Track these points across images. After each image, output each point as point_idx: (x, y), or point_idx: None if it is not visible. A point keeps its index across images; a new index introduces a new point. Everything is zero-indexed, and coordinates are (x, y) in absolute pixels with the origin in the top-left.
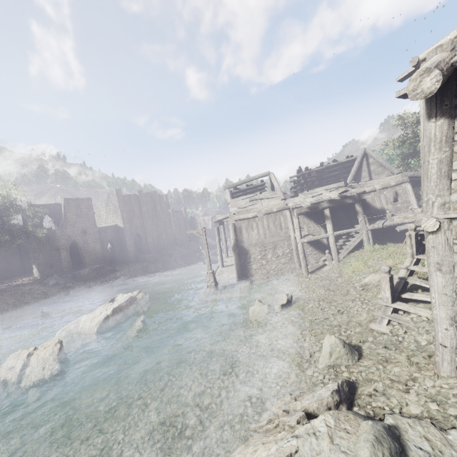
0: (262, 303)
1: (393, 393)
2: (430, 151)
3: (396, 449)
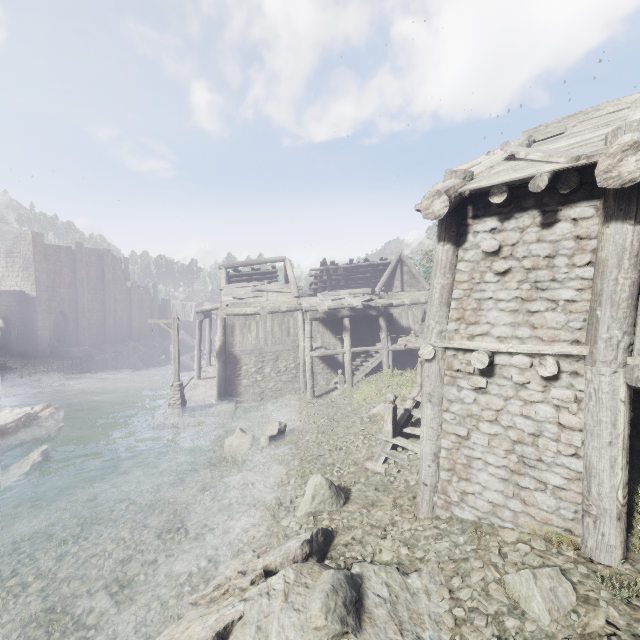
0: (245, 432)
1: (370, 540)
2: (436, 275)
3: (352, 598)
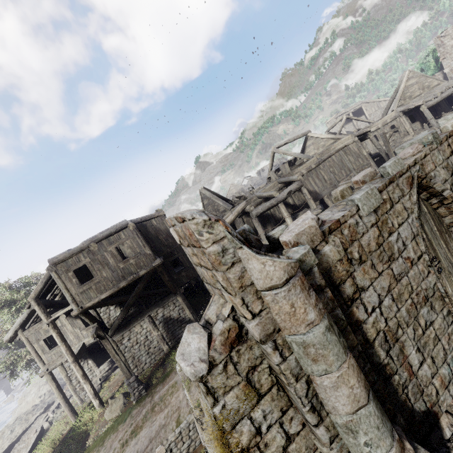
0: None
1: None
2: None
3: None
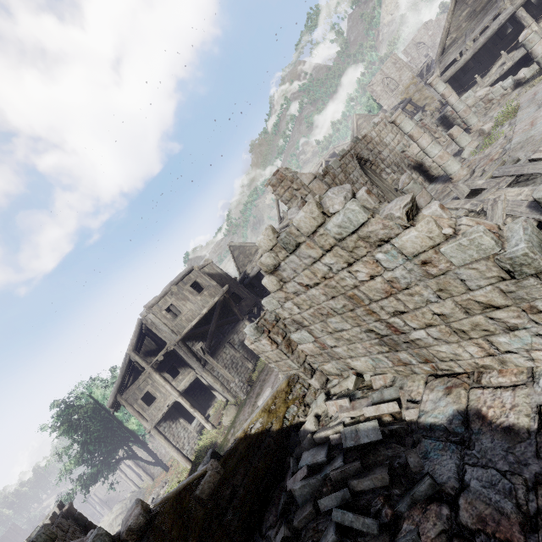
0: None
1: None
2: None
3: None
